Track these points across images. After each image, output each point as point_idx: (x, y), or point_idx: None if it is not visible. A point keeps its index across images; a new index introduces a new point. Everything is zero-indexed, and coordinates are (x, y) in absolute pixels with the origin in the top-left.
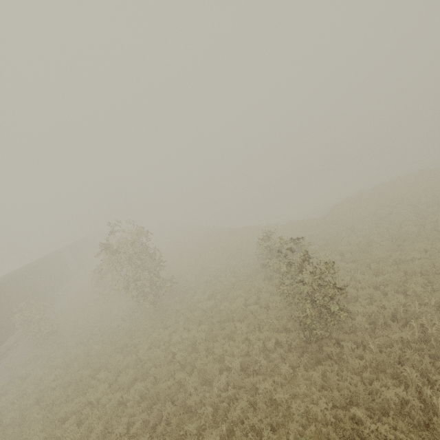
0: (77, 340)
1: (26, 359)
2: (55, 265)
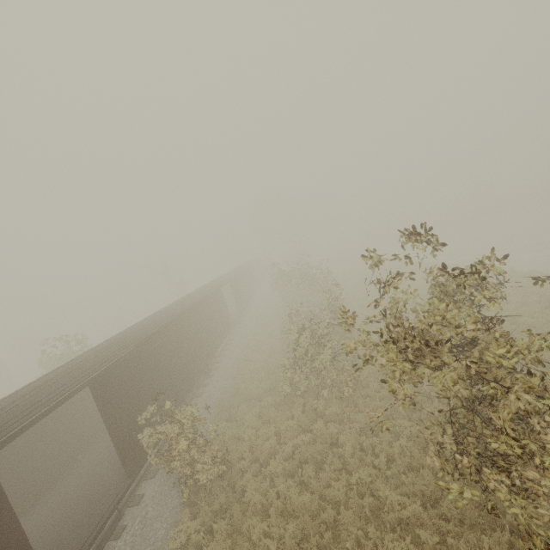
0: (279, 546)
1: (168, 547)
2: (212, 308)
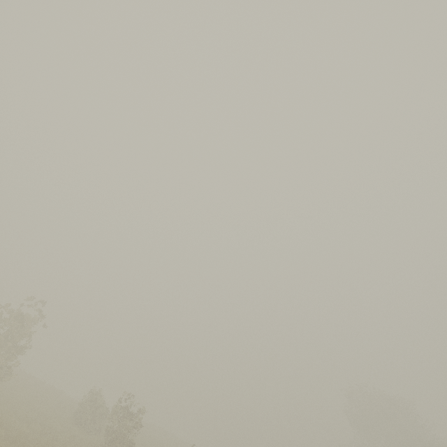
0: None
1: None
2: None
